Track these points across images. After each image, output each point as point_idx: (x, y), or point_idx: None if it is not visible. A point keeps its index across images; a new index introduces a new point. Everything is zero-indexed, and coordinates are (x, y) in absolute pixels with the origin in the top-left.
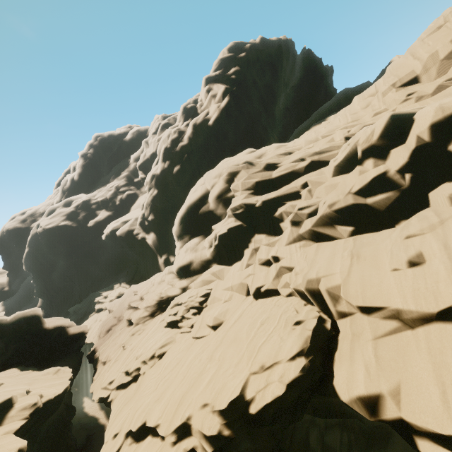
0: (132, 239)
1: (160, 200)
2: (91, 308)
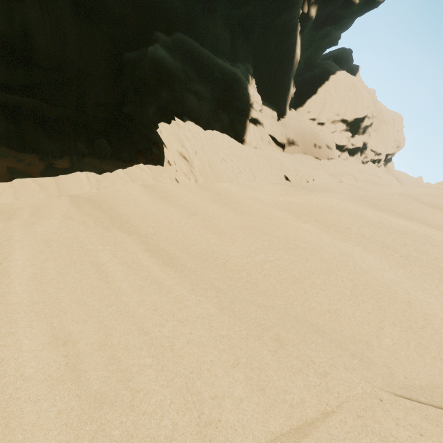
0: (292, 18)
1: (327, 1)
2: (235, 104)
